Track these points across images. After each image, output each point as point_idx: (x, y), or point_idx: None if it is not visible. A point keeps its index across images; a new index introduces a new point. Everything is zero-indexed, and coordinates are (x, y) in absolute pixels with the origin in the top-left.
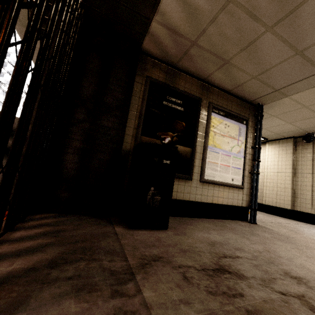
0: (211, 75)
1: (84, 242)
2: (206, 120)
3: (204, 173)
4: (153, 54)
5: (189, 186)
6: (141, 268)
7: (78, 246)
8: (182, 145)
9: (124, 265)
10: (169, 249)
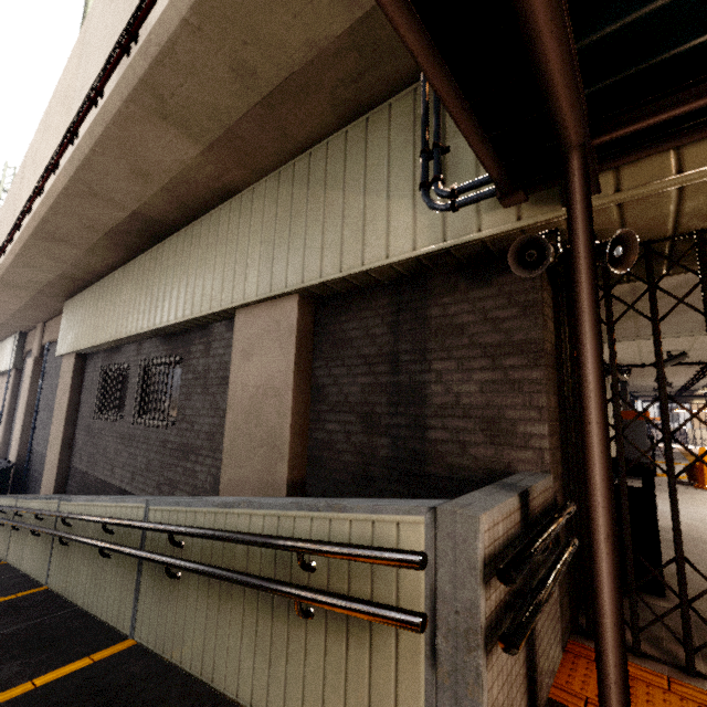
0: None
1: None
2: None
3: None
4: None
5: None
6: None
7: None
8: None
9: None
10: None
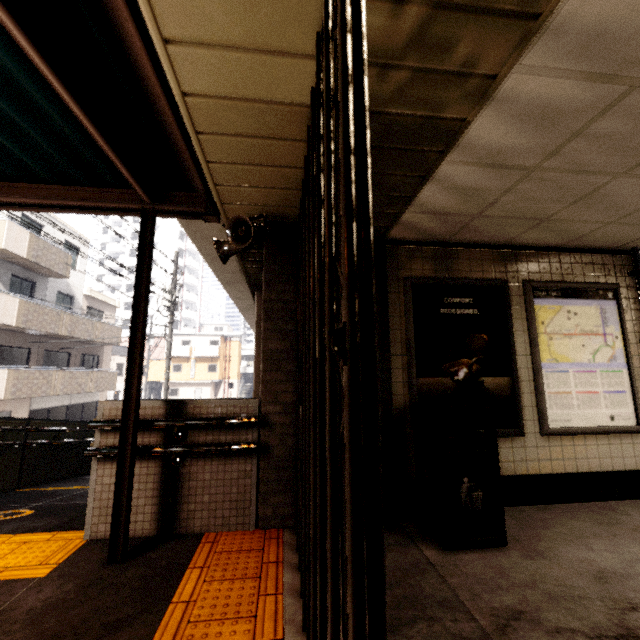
0: (516, 237)
1: (400, 586)
2: (525, 317)
3: (547, 417)
4: (407, 239)
5: (522, 447)
6: (501, 634)
7: (398, 594)
8: (491, 375)
9: (475, 627)
10: (527, 593)
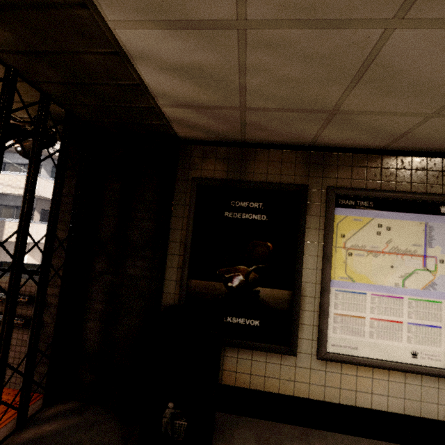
0: (318, 136)
1: None
2: (323, 227)
3: (328, 340)
4: (200, 138)
5: (292, 366)
6: None
7: None
8: (270, 286)
9: None
10: None
